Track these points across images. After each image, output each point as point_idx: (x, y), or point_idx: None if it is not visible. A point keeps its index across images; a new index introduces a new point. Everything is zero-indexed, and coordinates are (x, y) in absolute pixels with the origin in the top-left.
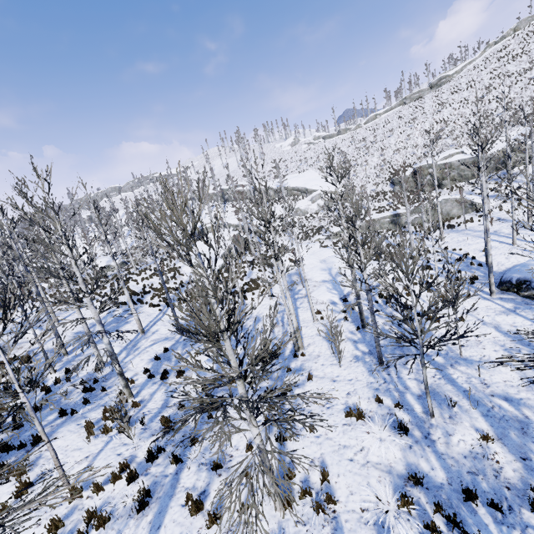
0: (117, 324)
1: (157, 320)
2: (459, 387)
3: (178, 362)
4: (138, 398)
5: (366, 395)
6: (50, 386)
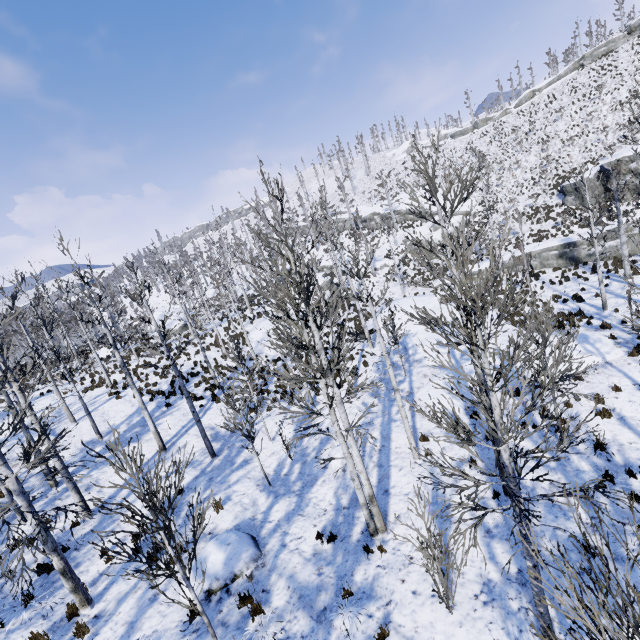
0: (140, 430)
1: (191, 425)
2: None
3: (186, 521)
4: (99, 605)
5: None
6: (5, 552)
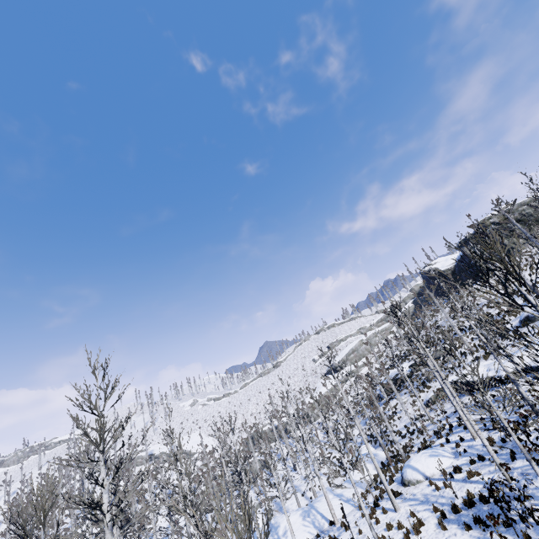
0: None
1: None
2: None
3: None
4: None
5: None
6: None
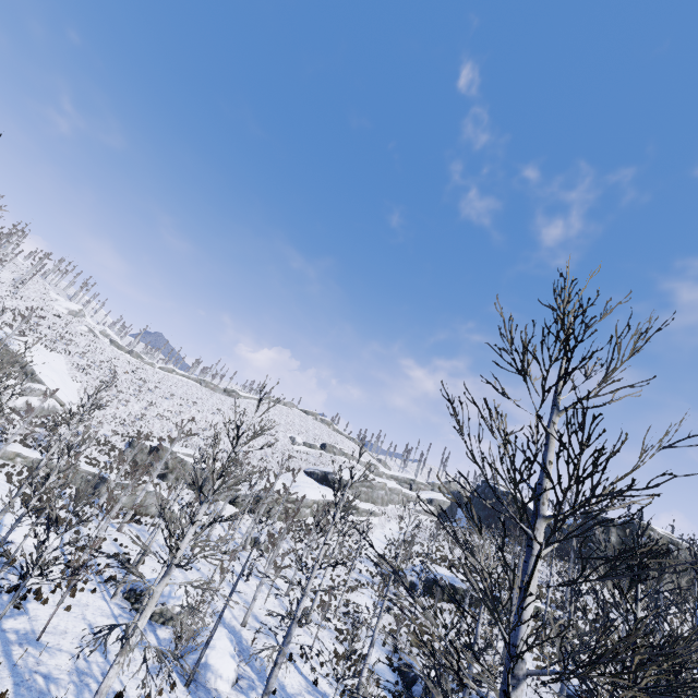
0: None
1: None
2: (12, 661)
3: None
4: None
5: None
6: None
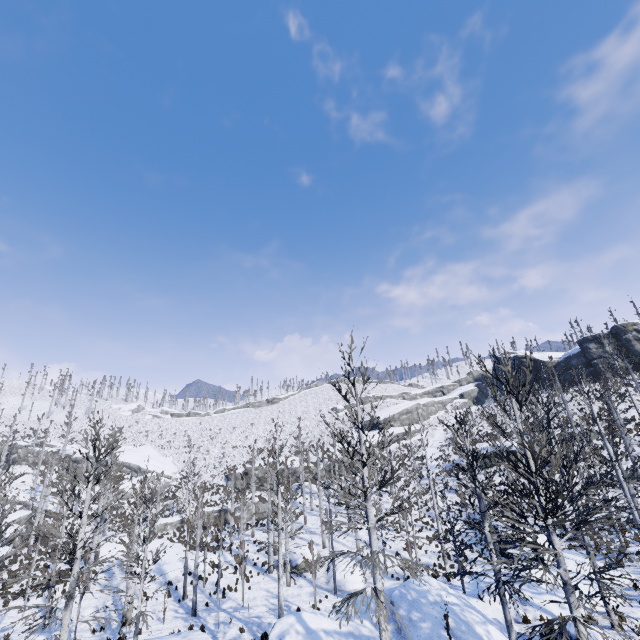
0: None
1: None
2: (237, 617)
3: None
4: None
5: (183, 630)
6: None
